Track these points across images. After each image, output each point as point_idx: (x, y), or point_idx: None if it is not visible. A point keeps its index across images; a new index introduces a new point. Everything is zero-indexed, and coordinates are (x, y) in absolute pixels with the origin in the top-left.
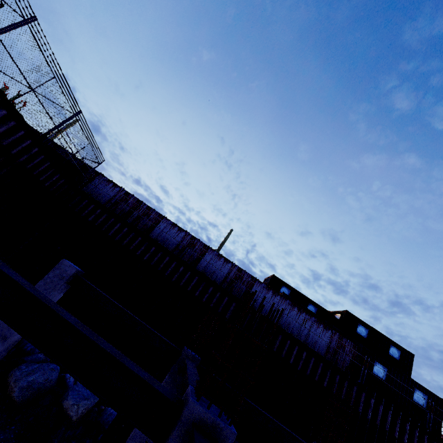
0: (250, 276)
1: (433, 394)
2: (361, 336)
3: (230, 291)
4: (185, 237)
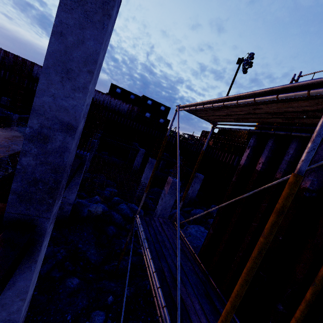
0: None
1: (167, 119)
2: (149, 105)
3: None
4: None
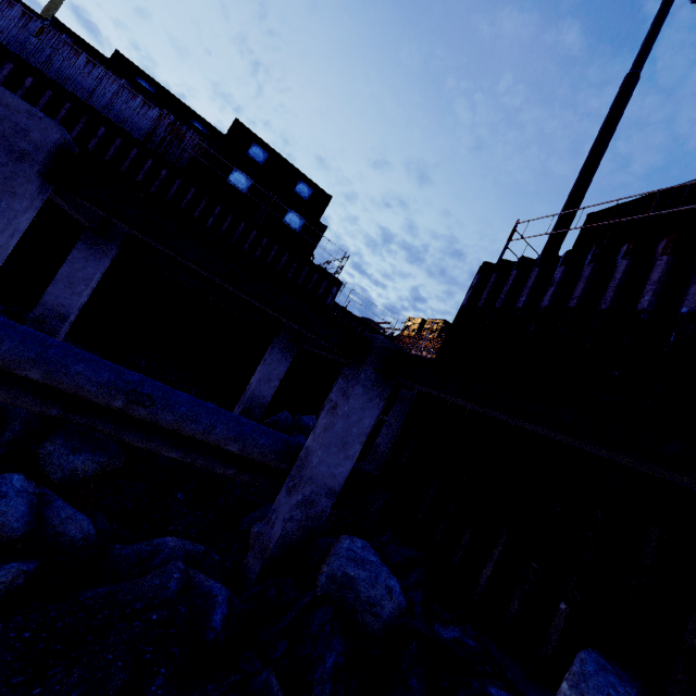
0: None
1: (315, 220)
2: (254, 162)
3: None
4: None
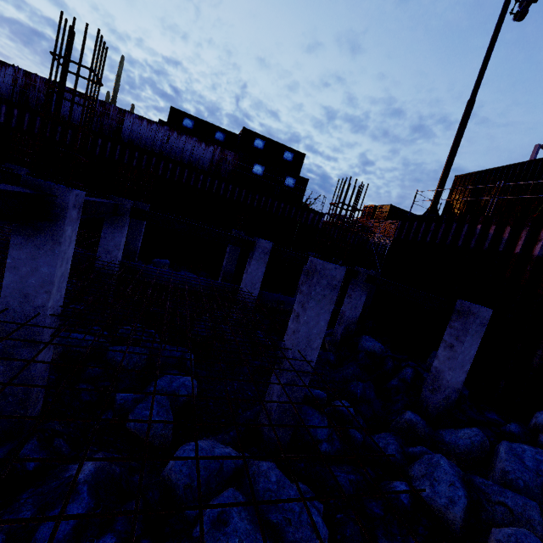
0: (118, 109)
1: (301, 177)
2: (258, 149)
3: (101, 129)
4: (16, 75)
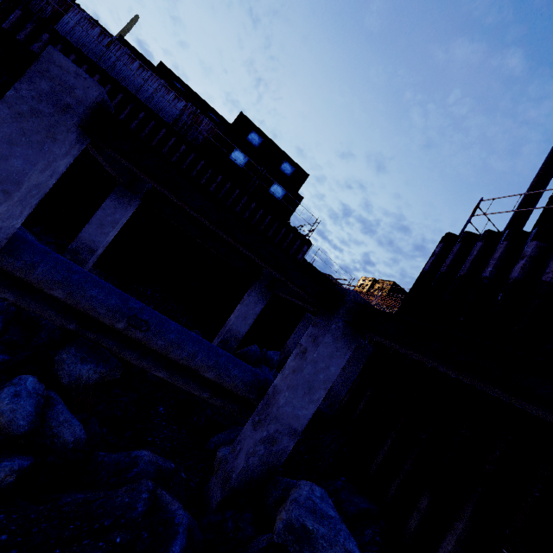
0: None
1: (294, 192)
2: (251, 144)
3: None
4: None
